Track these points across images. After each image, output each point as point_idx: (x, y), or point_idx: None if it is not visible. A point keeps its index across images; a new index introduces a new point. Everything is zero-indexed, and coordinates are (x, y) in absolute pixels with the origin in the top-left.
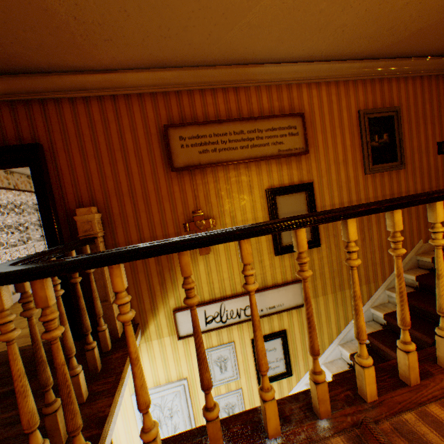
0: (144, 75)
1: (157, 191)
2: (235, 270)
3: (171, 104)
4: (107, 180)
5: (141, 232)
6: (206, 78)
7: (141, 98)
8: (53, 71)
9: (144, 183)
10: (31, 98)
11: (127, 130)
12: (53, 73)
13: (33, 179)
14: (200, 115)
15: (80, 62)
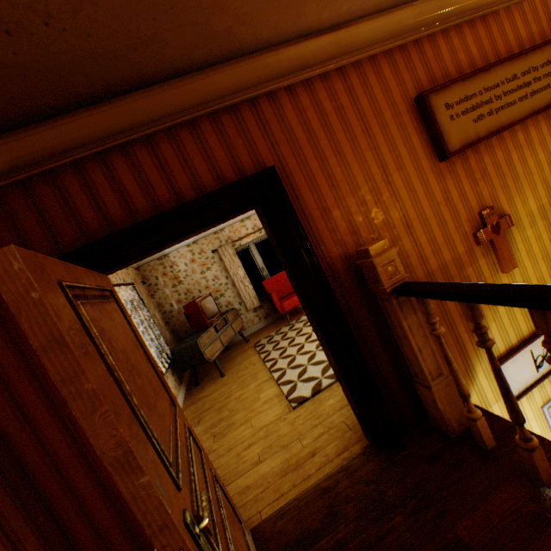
0: (379, 22)
1: (428, 196)
2: (546, 282)
3: (411, 62)
4: (364, 200)
5: (425, 264)
6: (450, 8)
7: (374, 62)
8: (265, 46)
9: (410, 190)
10: (239, 99)
11: (369, 117)
12: (266, 50)
13: (270, 227)
14: (450, 69)
15: (314, 16)
